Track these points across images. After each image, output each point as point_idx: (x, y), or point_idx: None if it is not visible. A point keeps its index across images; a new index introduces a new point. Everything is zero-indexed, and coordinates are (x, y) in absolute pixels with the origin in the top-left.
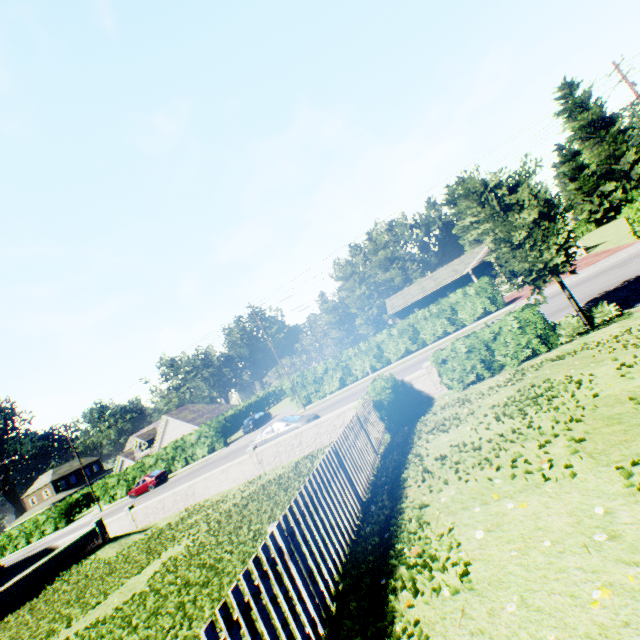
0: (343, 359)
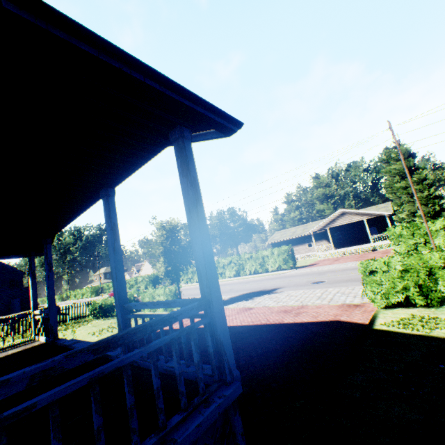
0: None
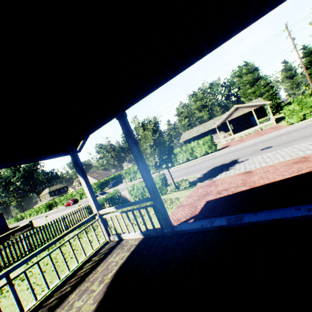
0: None
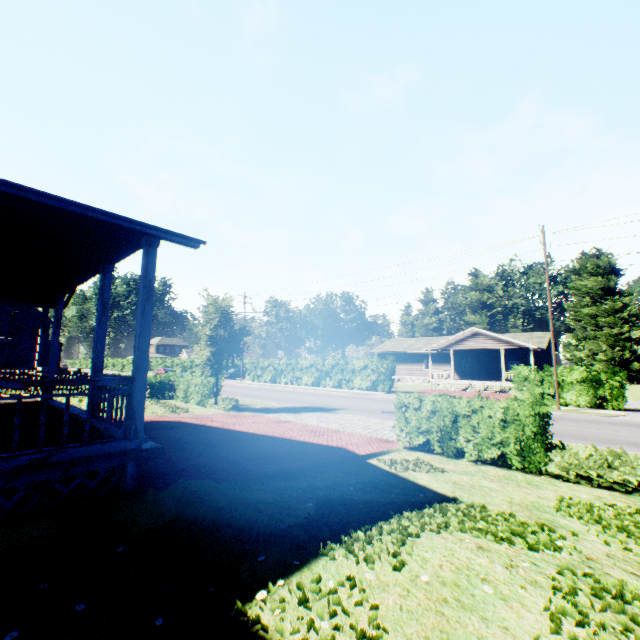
0: (281, 364)
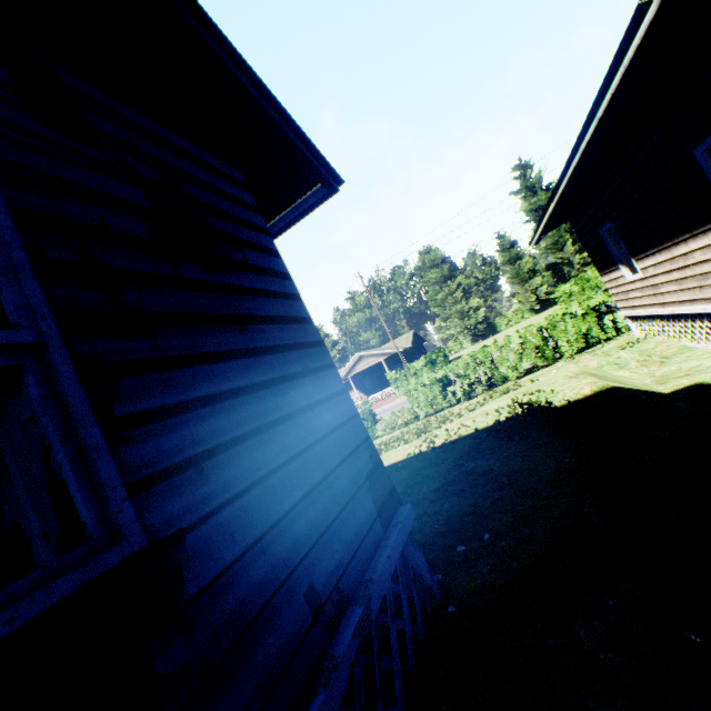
0: None
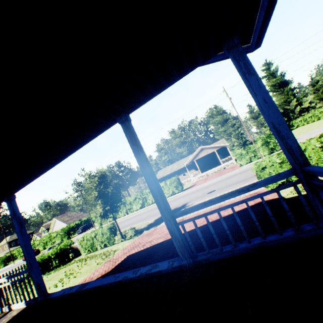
0: None
